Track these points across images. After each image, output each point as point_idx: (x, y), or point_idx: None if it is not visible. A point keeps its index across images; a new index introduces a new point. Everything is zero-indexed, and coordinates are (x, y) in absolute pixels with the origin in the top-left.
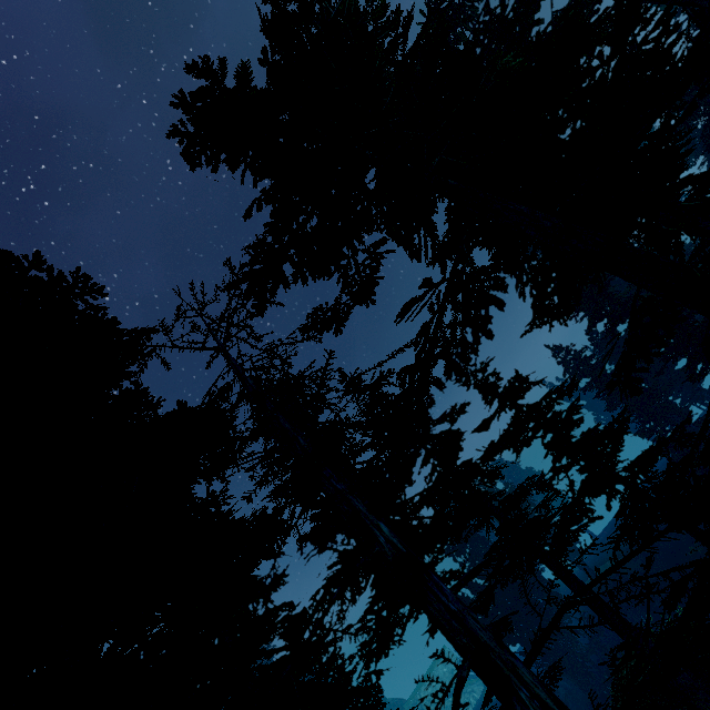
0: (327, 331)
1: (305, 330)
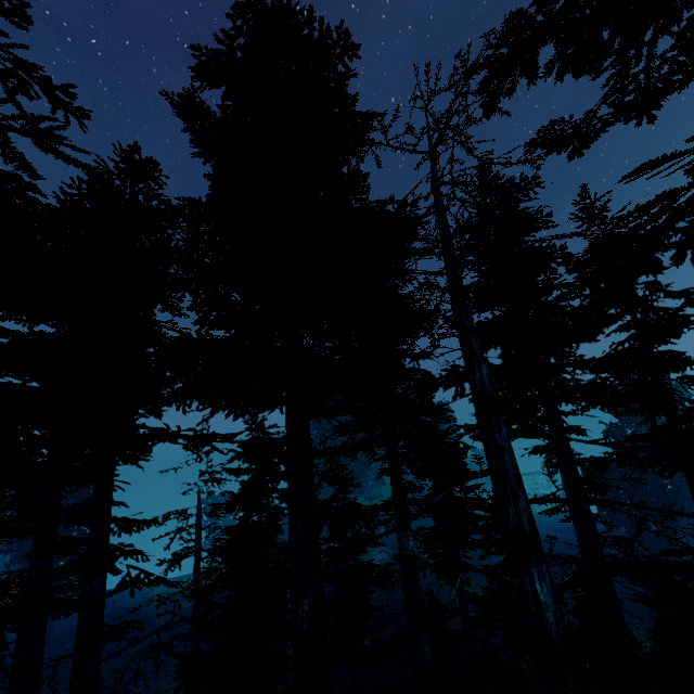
0: (558, 152)
1: (531, 145)
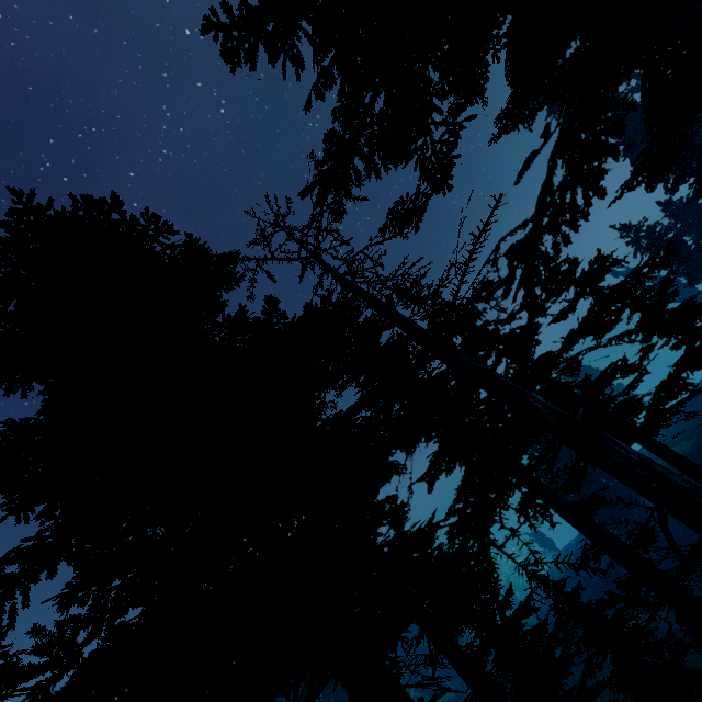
0: (408, 227)
1: (385, 229)
